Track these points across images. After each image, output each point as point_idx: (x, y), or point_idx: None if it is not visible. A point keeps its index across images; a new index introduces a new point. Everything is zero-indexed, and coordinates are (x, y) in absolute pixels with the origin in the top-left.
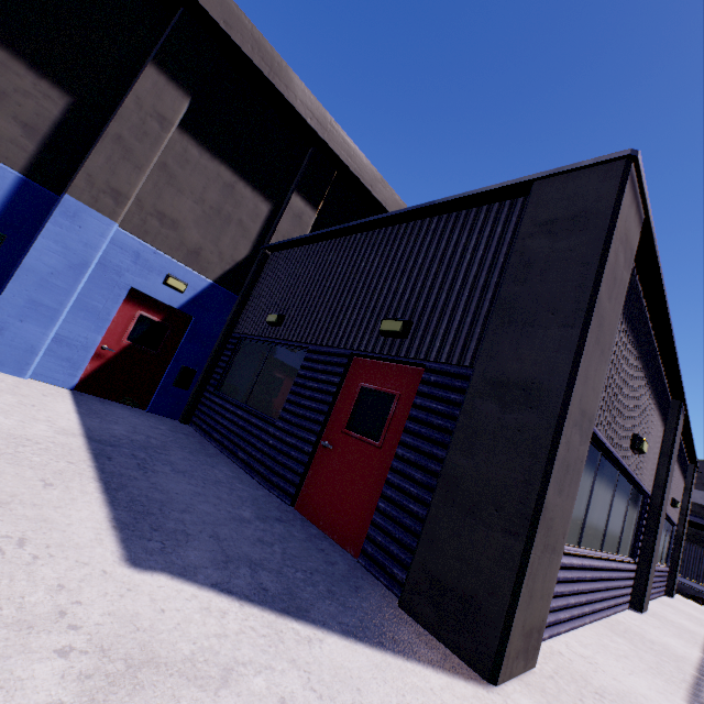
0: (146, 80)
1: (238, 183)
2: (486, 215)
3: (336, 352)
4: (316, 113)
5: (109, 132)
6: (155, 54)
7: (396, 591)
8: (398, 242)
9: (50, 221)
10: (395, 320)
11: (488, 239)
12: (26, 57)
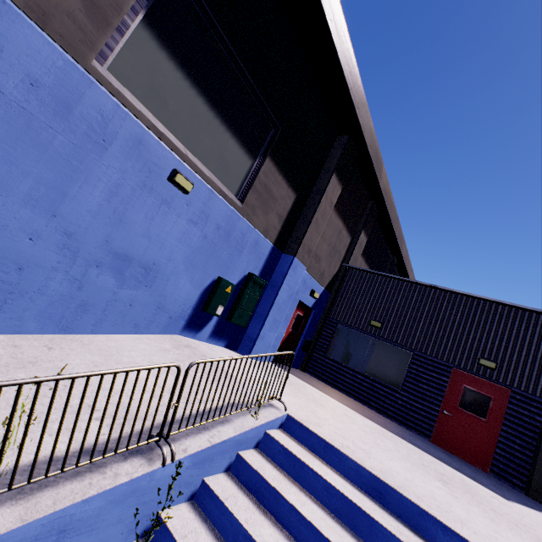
0: (331, 183)
1: (343, 229)
2: (536, 319)
3: (440, 362)
4: (385, 187)
5: (314, 217)
6: (336, 167)
7: (516, 488)
8: (474, 309)
9: (287, 274)
10: (490, 361)
11: (540, 334)
12: (287, 176)
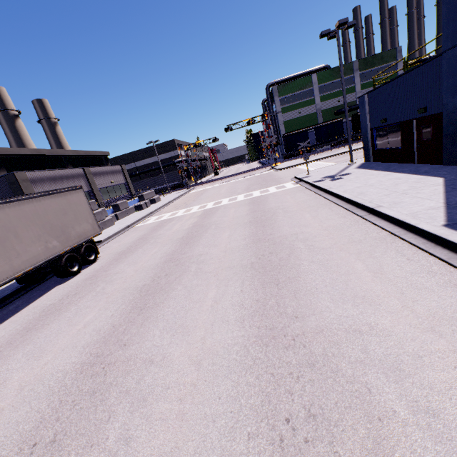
0: None
1: None
2: (1, 180)
3: None
4: None
5: None
6: None
7: None
8: None
9: None
10: None
11: (5, 185)
12: None
